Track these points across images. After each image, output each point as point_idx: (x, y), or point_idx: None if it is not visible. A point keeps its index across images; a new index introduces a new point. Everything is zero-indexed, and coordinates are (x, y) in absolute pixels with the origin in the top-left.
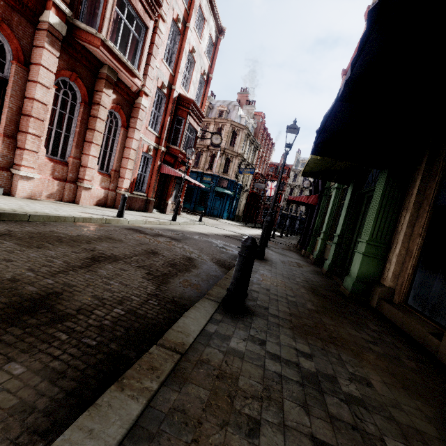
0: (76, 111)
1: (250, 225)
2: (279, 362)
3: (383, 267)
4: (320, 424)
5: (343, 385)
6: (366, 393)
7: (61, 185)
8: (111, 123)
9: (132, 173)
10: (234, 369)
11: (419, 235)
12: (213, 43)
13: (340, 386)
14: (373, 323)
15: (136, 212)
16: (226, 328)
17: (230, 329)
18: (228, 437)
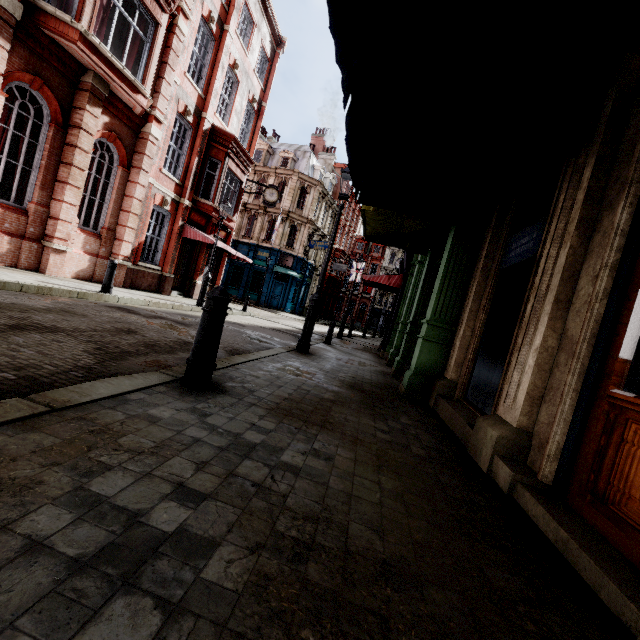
0: (42, 134)
1: (325, 322)
2: (209, 431)
3: (448, 355)
4: (207, 478)
5: (288, 455)
6: (314, 464)
7: (15, 244)
8: (102, 159)
9: (137, 234)
10: (128, 429)
11: (482, 309)
12: (268, 58)
13: (281, 456)
14: (410, 418)
15: (142, 292)
16: (162, 398)
17: (166, 400)
18: (45, 474)
